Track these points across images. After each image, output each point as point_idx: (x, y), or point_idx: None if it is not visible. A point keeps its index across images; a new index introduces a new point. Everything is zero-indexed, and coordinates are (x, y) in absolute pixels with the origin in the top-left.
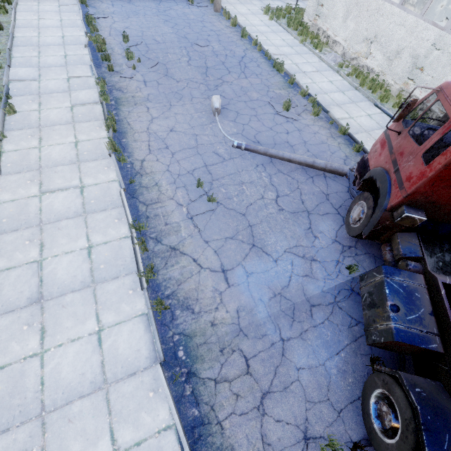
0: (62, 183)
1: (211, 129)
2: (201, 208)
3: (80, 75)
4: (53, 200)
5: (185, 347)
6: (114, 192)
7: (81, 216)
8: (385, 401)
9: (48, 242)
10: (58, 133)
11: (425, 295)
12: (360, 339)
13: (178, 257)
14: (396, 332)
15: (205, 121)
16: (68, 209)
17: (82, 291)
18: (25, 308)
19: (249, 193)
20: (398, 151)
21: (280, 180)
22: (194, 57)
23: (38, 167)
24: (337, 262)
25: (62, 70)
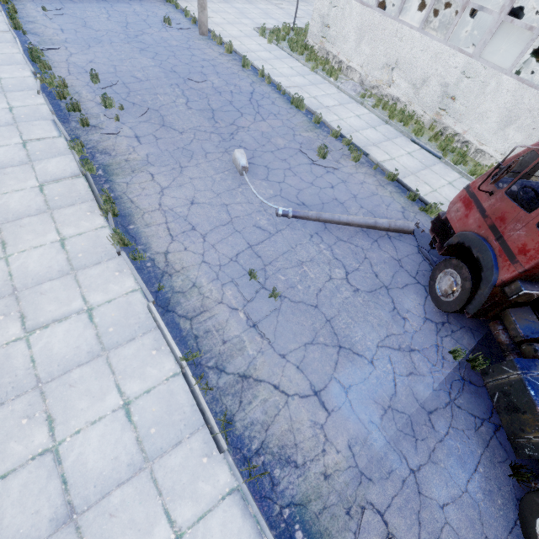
0: (56, 310)
1: (242, 194)
2: (263, 308)
3: (41, 135)
4: (50, 340)
5: (302, 524)
6: (139, 309)
7: (100, 357)
8: None
9: (59, 411)
10: (30, 230)
11: None
12: (491, 442)
13: (254, 388)
14: None
15: (231, 184)
16: (77, 350)
17: (133, 480)
18: (48, 538)
19: (313, 275)
20: (495, 215)
21: (343, 251)
22: (193, 97)
23: (11, 290)
24: (436, 347)
25: (11, 131)
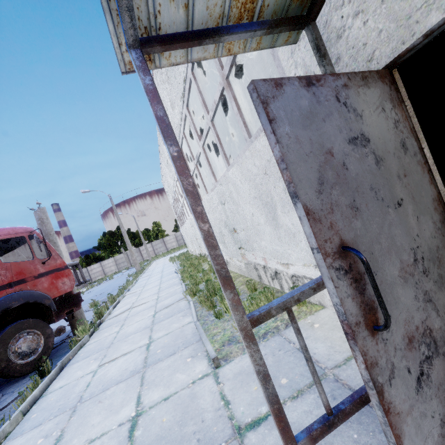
0: None
1: None
2: None
3: None
4: None
5: None
6: None
7: None
8: None
9: None
10: None
11: None
12: None
13: None
14: None
15: None
16: None
17: None
18: None
19: None
20: None
21: None
22: (82, 303)
23: None
24: None
25: None
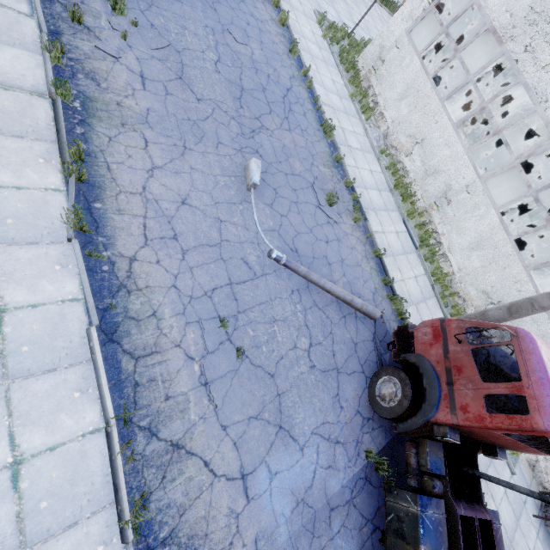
0: None
1: (241, 213)
2: (221, 366)
3: None
4: None
5: None
6: (74, 328)
7: None
8: None
9: None
10: None
11: (445, 527)
12: (367, 543)
13: (183, 462)
14: None
15: (234, 196)
16: None
17: None
18: None
19: (281, 338)
20: (455, 362)
21: (315, 319)
22: (226, 58)
23: None
24: (357, 442)
25: None
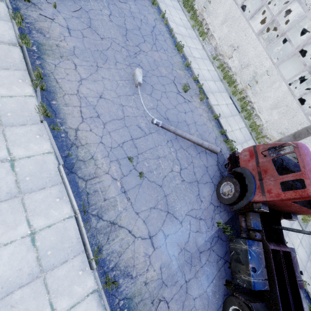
0: None
1: (134, 100)
2: (132, 182)
3: None
4: None
5: (128, 309)
6: (51, 167)
7: (16, 198)
8: (236, 310)
9: None
10: None
11: (263, 255)
12: (221, 268)
13: (117, 231)
14: (254, 285)
15: (129, 91)
16: None
17: (31, 284)
18: None
19: (163, 166)
20: (263, 168)
21: (182, 155)
22: (115, 12)
23: None
24: (212, 218)
25: None
